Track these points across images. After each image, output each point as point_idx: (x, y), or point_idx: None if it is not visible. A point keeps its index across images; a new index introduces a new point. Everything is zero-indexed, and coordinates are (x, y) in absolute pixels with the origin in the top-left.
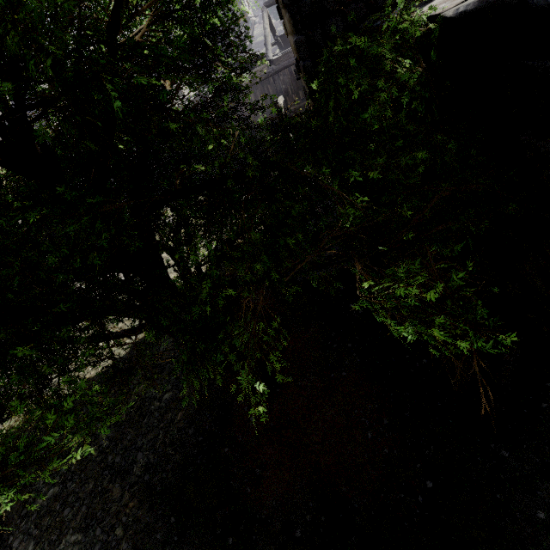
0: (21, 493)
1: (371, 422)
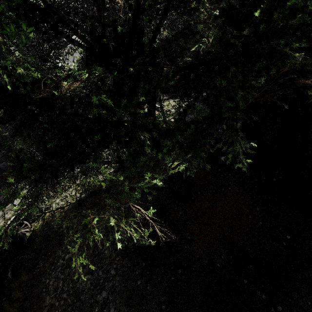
0: (48, 258)
1: (250, 210)
